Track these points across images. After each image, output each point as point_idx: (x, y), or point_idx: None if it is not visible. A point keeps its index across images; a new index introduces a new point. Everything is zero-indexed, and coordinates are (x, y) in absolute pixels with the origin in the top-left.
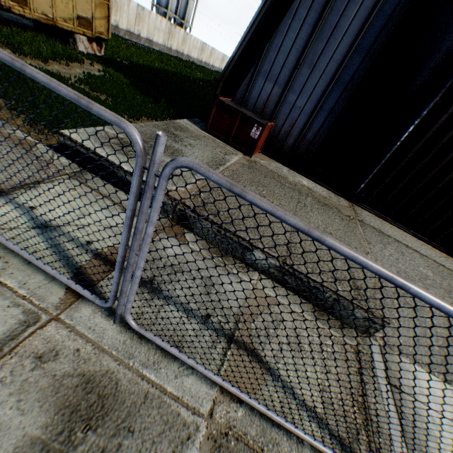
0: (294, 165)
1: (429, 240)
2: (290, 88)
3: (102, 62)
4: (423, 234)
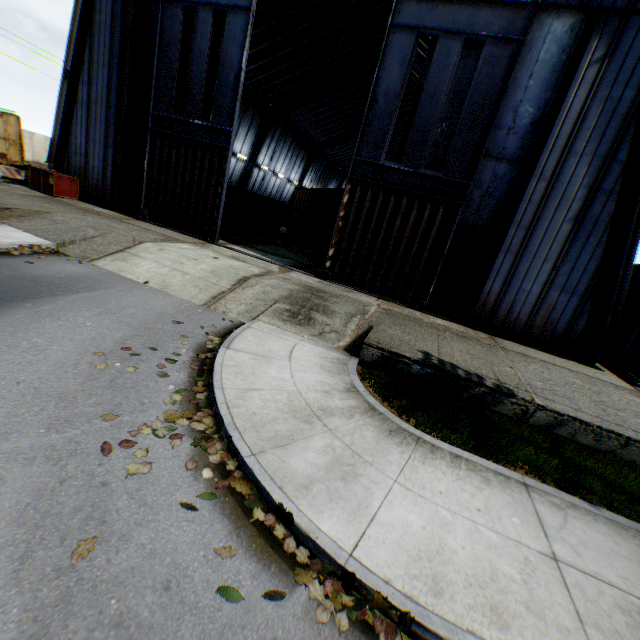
0: (108, 206)
1: (194, 234)
2: (89, 157)
3: (13, 179)
4: (189, 231)
